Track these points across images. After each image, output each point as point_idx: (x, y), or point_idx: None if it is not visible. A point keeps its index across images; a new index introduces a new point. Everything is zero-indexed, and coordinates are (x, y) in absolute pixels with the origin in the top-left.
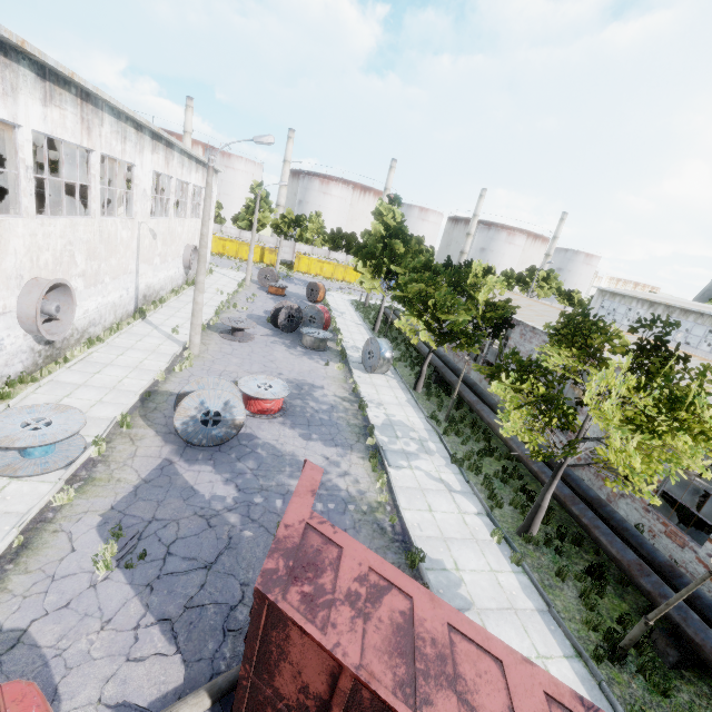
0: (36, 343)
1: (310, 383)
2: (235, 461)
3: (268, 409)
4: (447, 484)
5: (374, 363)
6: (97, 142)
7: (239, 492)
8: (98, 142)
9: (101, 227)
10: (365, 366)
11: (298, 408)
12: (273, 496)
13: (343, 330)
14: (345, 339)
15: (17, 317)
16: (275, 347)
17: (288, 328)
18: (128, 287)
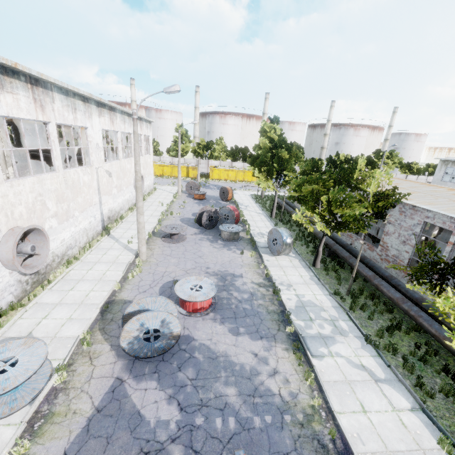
0: (22, 275)
1: (231, 273)
2: (176, 371)
3: (201, 308)
4: (370, 371)
5: (278, 248)
6: (51, 116)
7: (181, 412)
8: (52, 115)
9: (65, 177)
10: (271, 250)
11: (225, 301)
12: (212, 413)
13: (249, 220)
14: (252, 228)
15: (0, 262)
16: (202, 243)
17: (210, 226)
18: (95, 214)
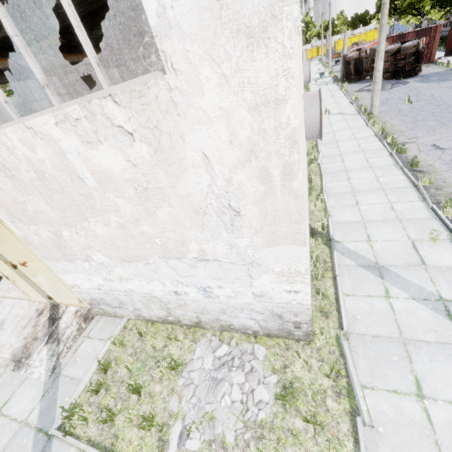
0: None
1: None
2: None
3: None
4: None
5: None
6: None
7: None
8: None
9: None
10: None
11: None
12: None
13: None
14: None
15: None
16: None
17: None
18: None
